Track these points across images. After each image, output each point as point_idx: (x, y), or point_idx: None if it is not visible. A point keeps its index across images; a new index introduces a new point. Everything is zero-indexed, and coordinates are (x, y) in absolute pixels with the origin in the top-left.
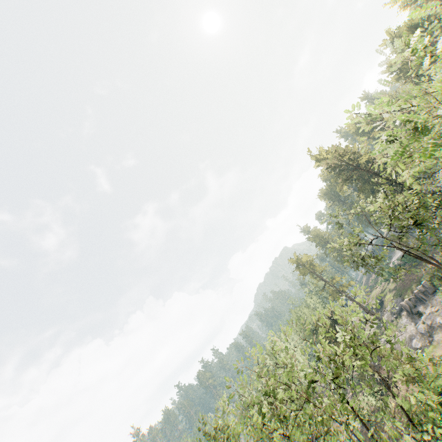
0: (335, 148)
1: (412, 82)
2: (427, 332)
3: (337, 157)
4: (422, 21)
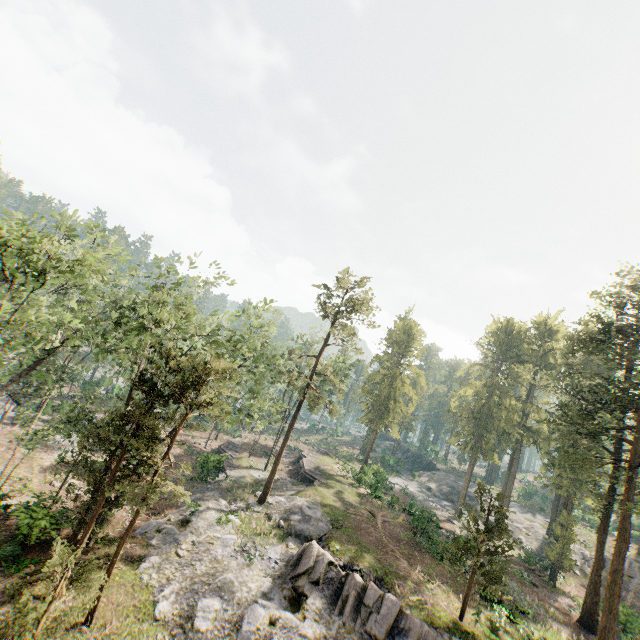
0: None
1: None
2: None
3: None
4: None
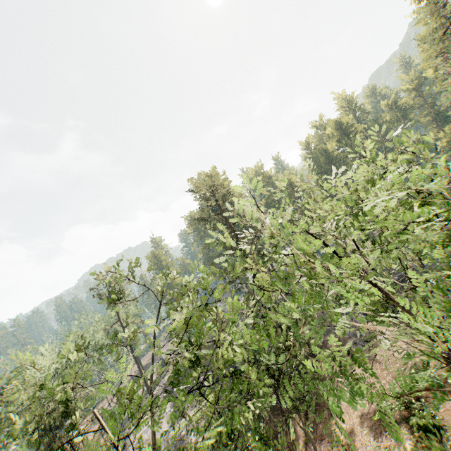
0: (216, 173)
1: (312, 169)
2: (174, 444)
3: (210, 185)
4: (347, 124)
